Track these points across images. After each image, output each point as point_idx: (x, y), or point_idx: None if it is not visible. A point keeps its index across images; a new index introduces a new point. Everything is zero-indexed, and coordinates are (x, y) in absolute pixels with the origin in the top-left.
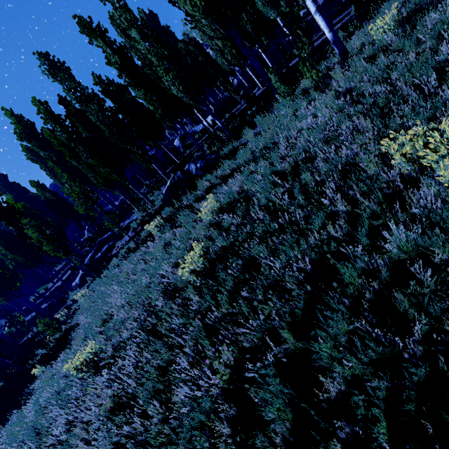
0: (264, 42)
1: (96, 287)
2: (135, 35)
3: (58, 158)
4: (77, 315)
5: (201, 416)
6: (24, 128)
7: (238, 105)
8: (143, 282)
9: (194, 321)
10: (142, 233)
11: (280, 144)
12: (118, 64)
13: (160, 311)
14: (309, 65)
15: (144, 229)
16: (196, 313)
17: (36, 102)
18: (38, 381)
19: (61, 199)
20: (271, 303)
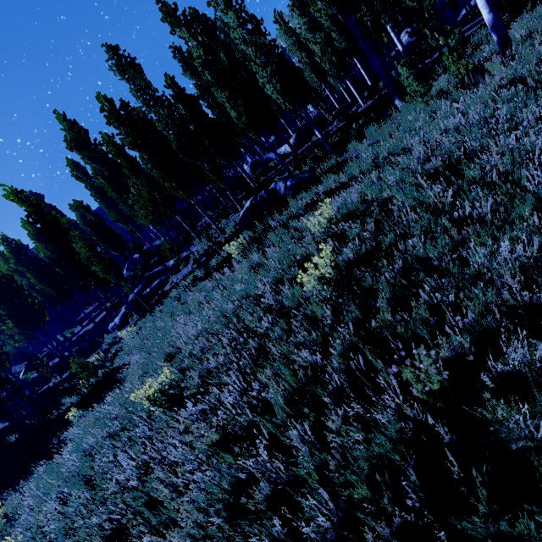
0: (384, 39)
1: (147, 324)
2: (232, 20)
3: (110, 174)
4: (122, 355)
5: (389, 445)
6: (77, 135)
7: (328, 127)
8: (226, 307)
9: (336, 335)
10: (209, 262)
11: (415, 148)
12: (202, 59)
13: (265, 332)
14: (456, 55)
15: (216, 255)
16: (331, 330)
17: (101, 97)
18: (79, 424)
19: (105, 225)
20: (466, 309)
